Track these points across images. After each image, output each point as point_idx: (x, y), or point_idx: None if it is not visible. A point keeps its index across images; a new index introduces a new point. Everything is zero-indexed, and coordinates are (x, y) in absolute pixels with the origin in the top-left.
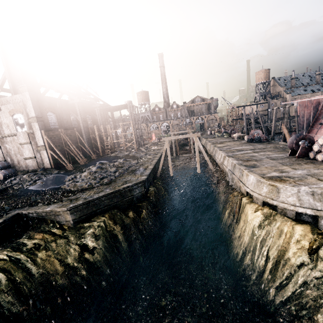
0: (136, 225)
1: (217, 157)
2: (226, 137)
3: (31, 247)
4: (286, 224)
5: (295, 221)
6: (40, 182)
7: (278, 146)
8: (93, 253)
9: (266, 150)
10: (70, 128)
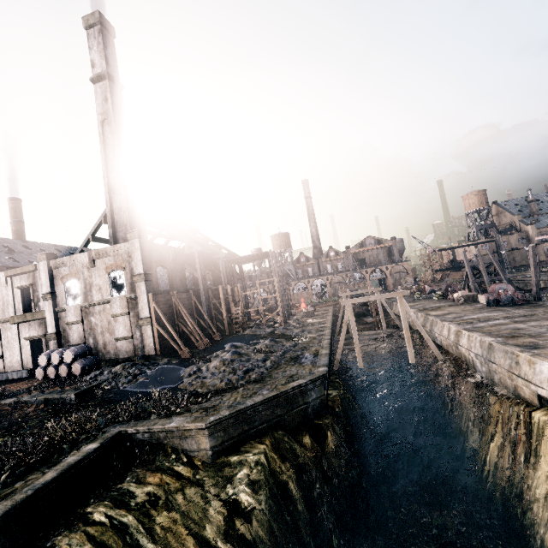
0: (318, 464)
1: (439, 333)
2: (438, 298)
3: (143, 501)
4: None
5: None
6: (144, 379)
7: None
8: (250, 522)
9: (538, 317)
10: (185, 290)
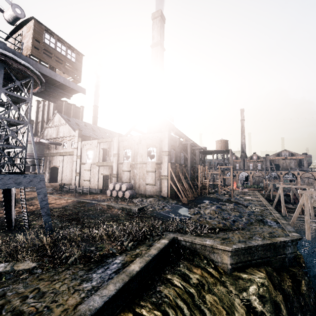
0: (297, 299)
1: None
2: None
3: (196, 282)
4: None
5: None
6: (169, 209)
7: None
8: None
9: None
10: (180, 164)
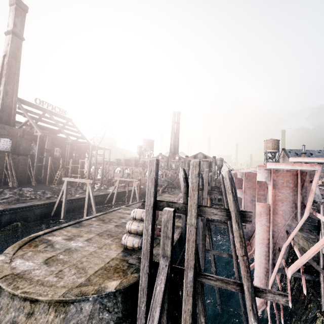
0: None
1: None
2: None
3: None
4: None
5: None
6: None
7: None
8: None
9: None
10: (25, 154)
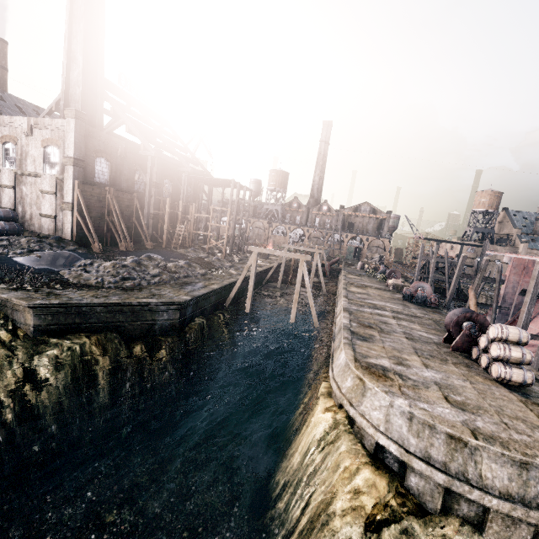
0: (139, 370)
1: (337, 306)
2: (381, 280)
3: None
4: (351, 457)
5: (370, 459)
6: (36, 255)
7: (443, 321)
8: (39, 389)
9: (418, 320)
10: (129, 191)
